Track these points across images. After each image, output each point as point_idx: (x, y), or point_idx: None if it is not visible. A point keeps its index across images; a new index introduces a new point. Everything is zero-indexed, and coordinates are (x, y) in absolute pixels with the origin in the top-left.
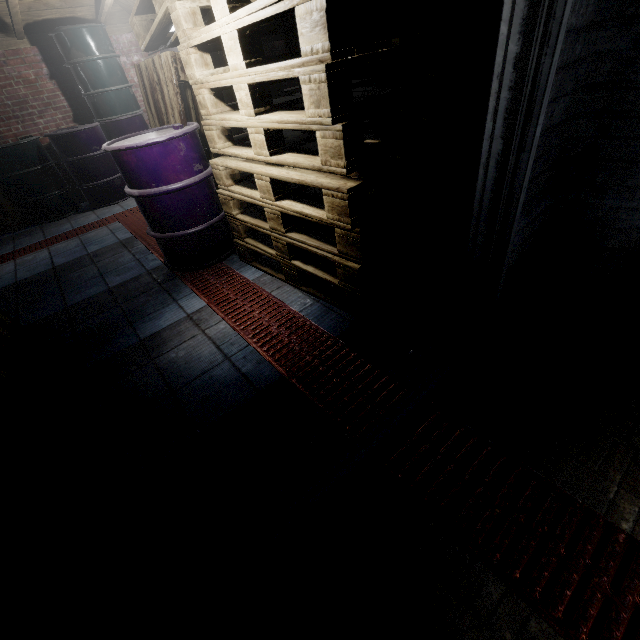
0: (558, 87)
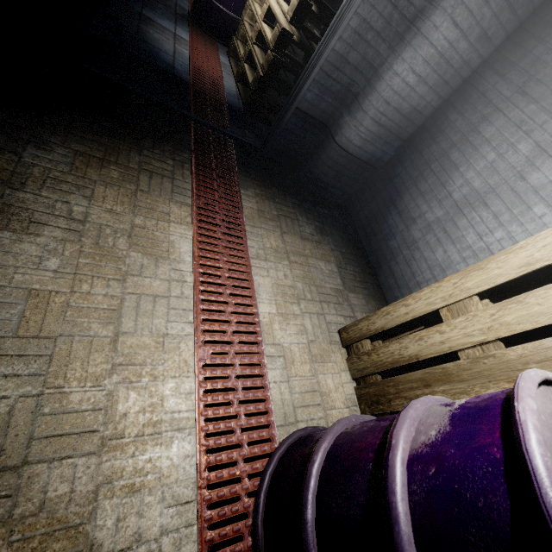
0: (355, 42)
